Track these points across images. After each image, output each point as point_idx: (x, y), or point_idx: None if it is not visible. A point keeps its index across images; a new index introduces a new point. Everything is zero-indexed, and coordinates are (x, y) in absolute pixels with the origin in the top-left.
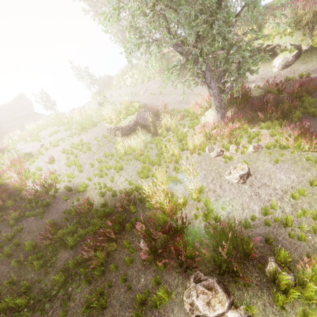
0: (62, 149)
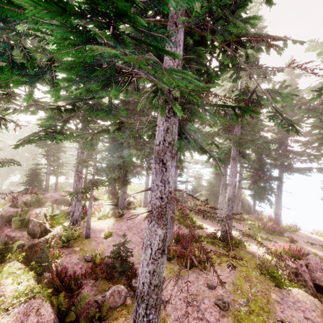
0: None
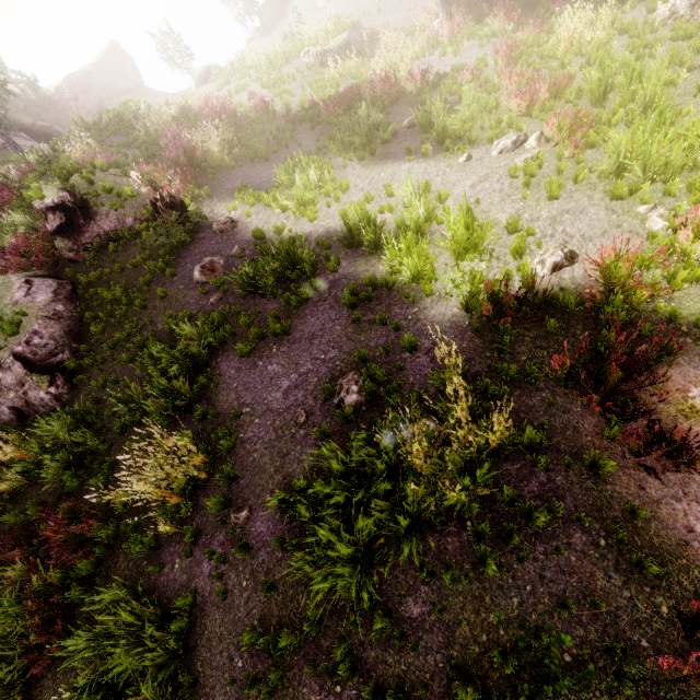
0: (260, 83)
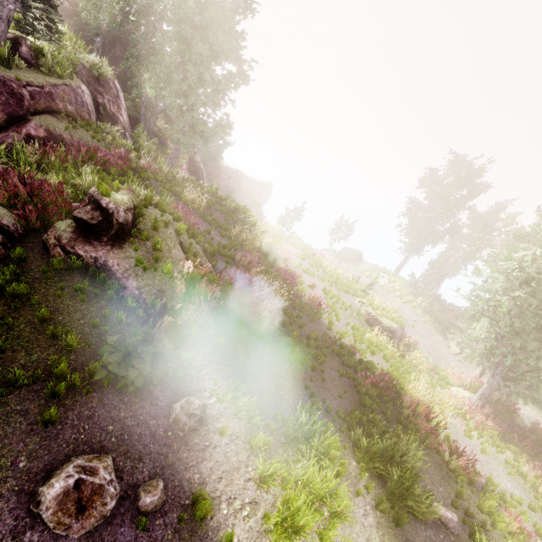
0: (324, 287)
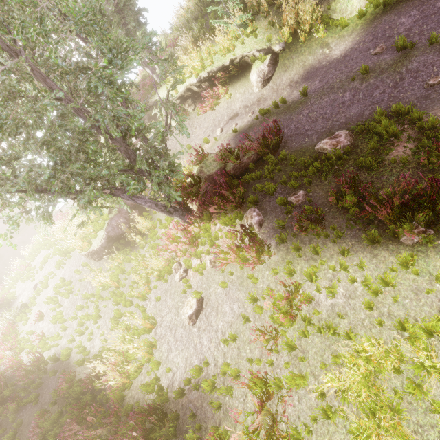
0: (46, 299)
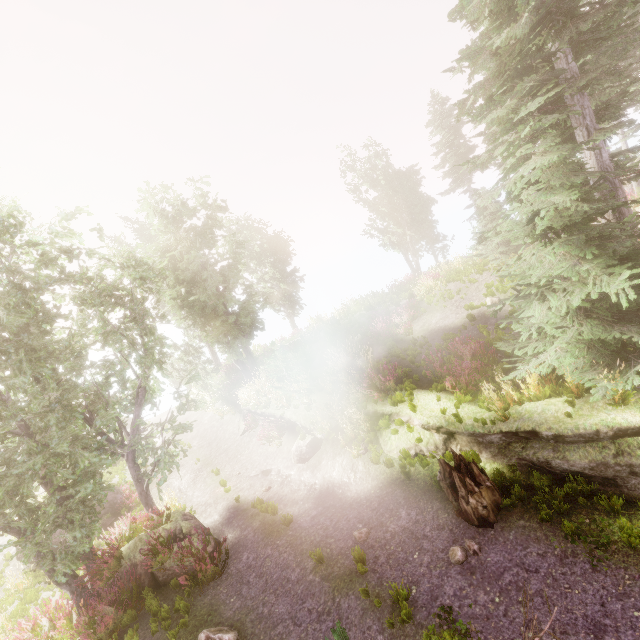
0: None
